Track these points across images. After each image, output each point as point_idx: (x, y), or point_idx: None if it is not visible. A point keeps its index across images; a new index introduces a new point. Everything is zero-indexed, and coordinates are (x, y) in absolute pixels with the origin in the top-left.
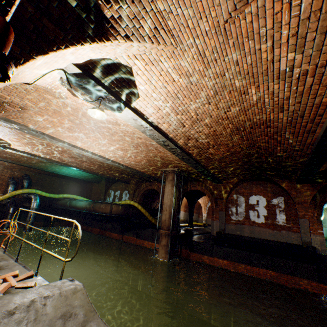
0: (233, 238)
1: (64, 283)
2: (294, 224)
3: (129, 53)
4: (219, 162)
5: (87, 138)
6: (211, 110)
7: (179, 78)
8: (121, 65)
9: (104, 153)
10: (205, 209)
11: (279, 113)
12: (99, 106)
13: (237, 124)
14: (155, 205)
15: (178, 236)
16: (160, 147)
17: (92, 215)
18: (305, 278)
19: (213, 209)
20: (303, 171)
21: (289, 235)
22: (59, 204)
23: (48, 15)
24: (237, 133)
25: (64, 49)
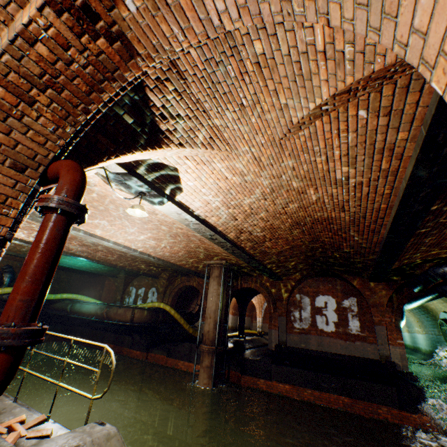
0: (296, 353)
1: (93, 427)
2: (369, 332)
3: (180, 155)
4: (277, 256)
5: (111, 225)
6: (267, 205)
7: (233, 177)
8: (170, 163)
9: (131, 243)
10: (260, 311)
11: (341, 213)
12: (139, 202)
13: (297, 219)
14: (193, 307)
15: (225, 353)
16: (206, 239)
17: (103, 323)
18: (384, 404)
19: (271, 314)
20: (375, 269)
21: (365, 347)
22: (55, 308)
23: (104, 131)
24: (297, 227)
25: (114, 158)
